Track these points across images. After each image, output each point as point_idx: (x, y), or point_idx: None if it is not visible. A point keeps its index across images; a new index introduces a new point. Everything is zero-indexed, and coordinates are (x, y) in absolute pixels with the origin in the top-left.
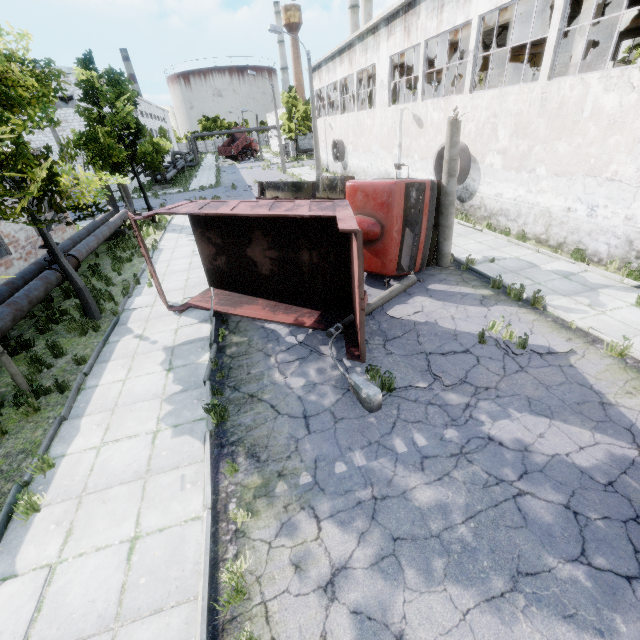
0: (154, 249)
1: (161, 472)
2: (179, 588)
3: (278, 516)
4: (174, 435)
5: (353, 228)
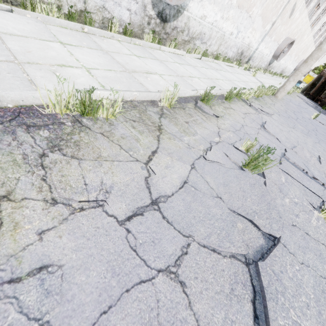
0: None
1: None
2: None
3: None
4: None
5: None
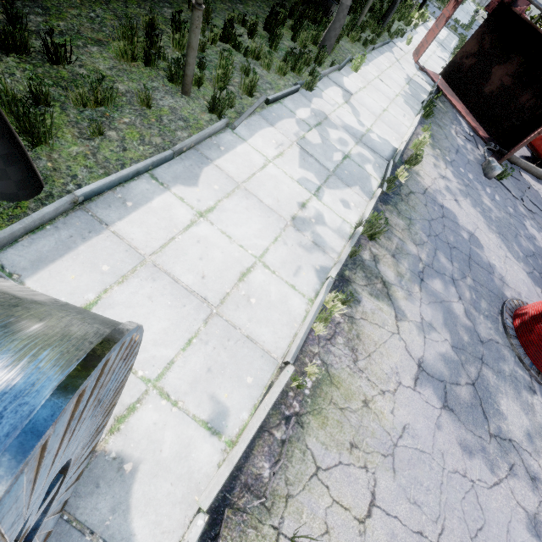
0: (414, 28)
1: (397, 106)
2: (397, 131)
3: (434, 153)
4: (404, 103)
5: None
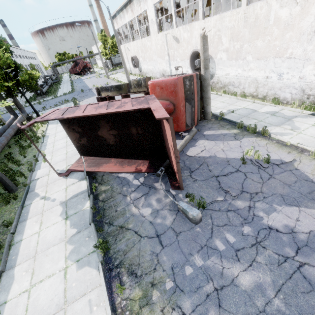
0: (43, 136)
1: (74, 301)
2: None
3: None
4: (78, 268)
5: (165, 116)
